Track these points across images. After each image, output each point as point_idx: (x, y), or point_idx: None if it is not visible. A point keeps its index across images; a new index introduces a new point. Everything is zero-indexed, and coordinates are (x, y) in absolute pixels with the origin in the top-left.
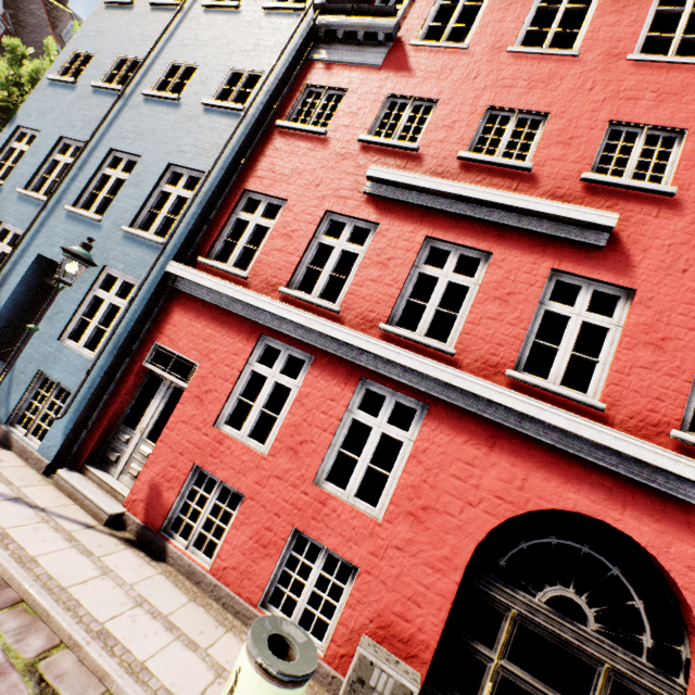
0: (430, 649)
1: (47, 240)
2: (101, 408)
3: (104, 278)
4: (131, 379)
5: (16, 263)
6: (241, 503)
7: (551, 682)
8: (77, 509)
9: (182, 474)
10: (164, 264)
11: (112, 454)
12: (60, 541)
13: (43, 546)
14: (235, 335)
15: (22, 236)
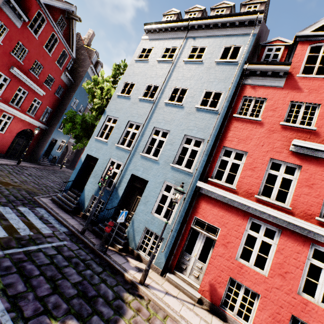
0: None
1: (134, 167)
2: (177, 246)
3: (165, 186)
4: (187, 233)
5: (122, 177)
6: (257, 297)
7: None
8: (183, 294)
9: (225, 280)
10: (194, 182)
11: (183, 265)
12: (195, 316)
13: (195, 320)
14: (235, 216)
15: (123, 166)
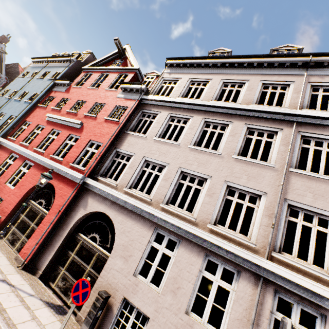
0: (8, 213)
1: None
2: None
3: None
4: None
5: None
6: None
7: (30, 218)
8: None
9: None
10: None
11: None
12: None
13: None
14: (6, 153)
15: None
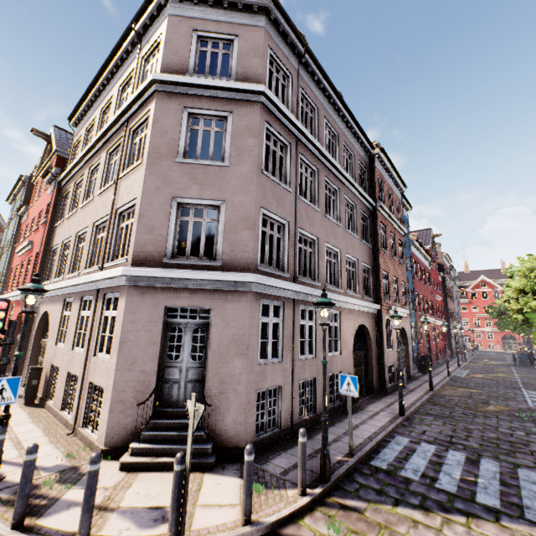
0: None
1: None
2: None
3: None
4: None
5: None
6: None
7: None
8: None
9: None
10: None
11: None
12: None
13: None
14: None
15: None
